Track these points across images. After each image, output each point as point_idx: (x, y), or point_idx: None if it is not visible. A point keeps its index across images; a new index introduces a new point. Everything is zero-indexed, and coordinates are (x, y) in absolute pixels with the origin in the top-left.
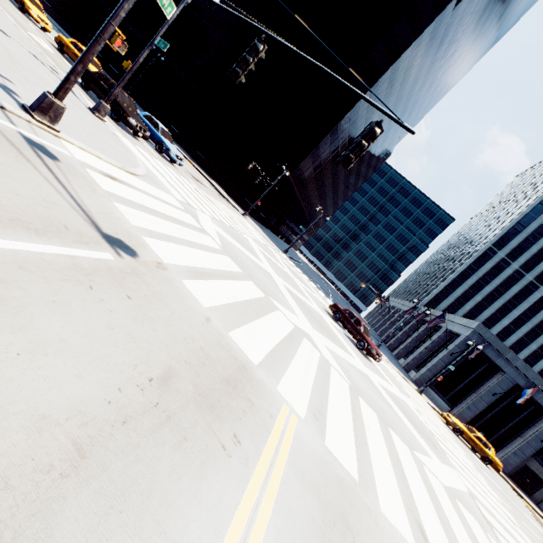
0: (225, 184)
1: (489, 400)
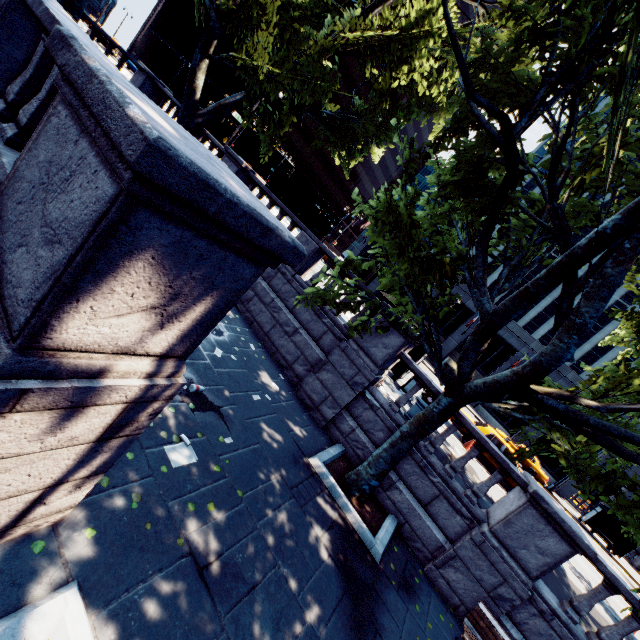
0: None
1: None
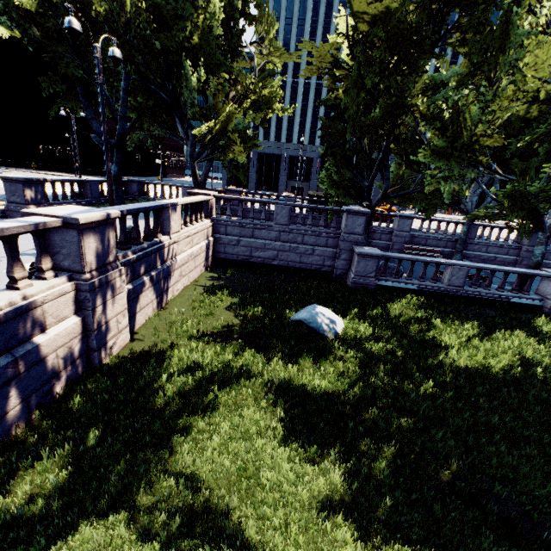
0: (63, 169)
1: (254, 171)
